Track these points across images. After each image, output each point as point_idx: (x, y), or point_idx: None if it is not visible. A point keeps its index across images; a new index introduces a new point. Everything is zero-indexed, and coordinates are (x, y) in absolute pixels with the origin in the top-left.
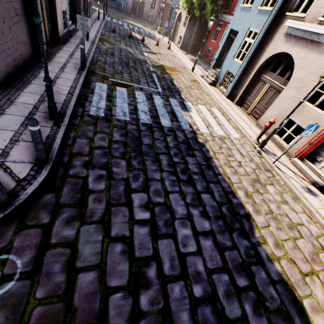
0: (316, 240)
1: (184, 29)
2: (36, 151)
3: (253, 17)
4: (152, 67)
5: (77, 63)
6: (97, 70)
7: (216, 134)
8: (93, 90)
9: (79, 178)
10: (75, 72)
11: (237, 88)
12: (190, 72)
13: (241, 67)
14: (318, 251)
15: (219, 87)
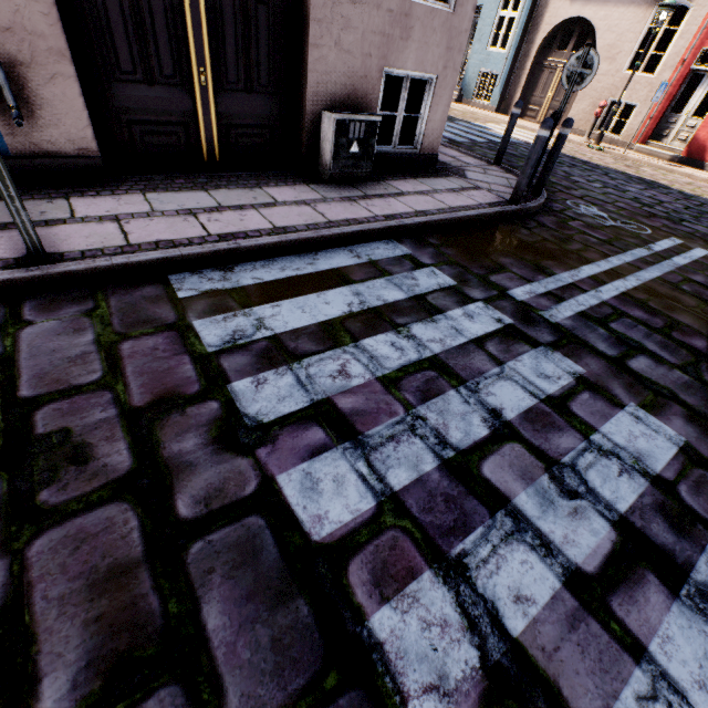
0: None
1: None
2: (504, 145)
3: None
4: None
5: None
6: None
7: None
8: None
9: None
10: None
11: (508, 92)
12: None
13: (507, 58)
14: None
15: (473, 102)
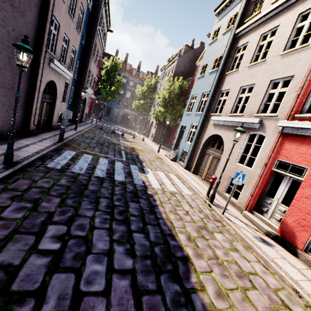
0: (274, 293)
1: (154, 129)
2: None
3: (193, 118)
4: (123, 147)
5: (57, 139)
6: (73, 144)
7: (168, 190)
8: (61, 153)
9: None
10: (51, 142)
11: (191, 161)
12: (156, 152)
13: (191, 146)
14: (277, 307)
15: (179, 161)
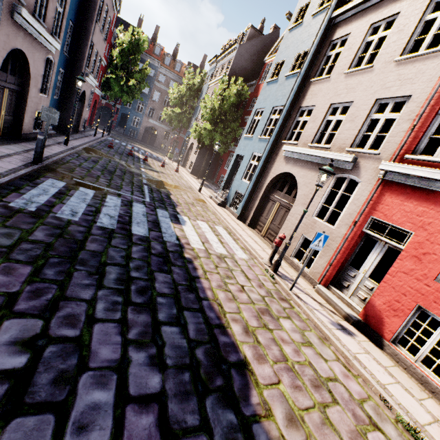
0: (359, 406)
1: (195, 156)
2: None
3: (255, 144)
4: (147, 180)
5: (31, 157)
6: (60, 169)
7: (215, 251)
8: (38, 184)
9: None
10: (20, 163)
11: (247, 208)
12: (196, 192)
13: (249, 187)
14: (365, 429)
15: (229, 208)
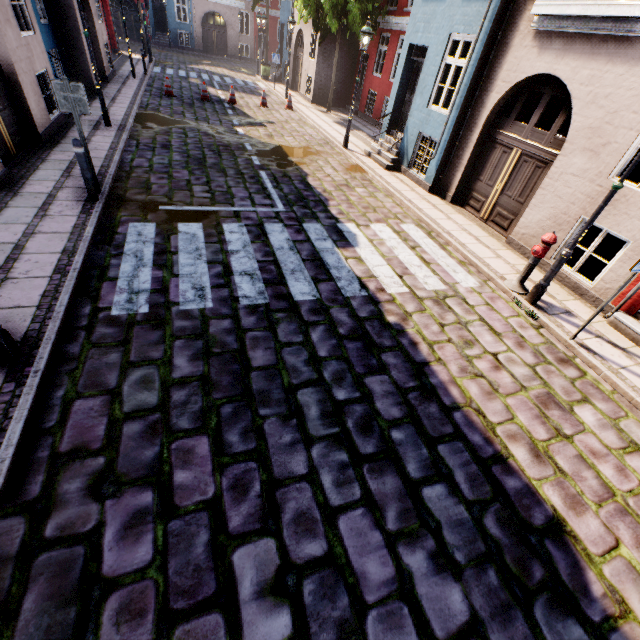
0: None
1: (312, 62)
2: None
3: (455, 10)
4: (258, 157)
5: (81, 185)
6: (131, 192)
7: (425, 290)
8: (122, 245)
9: (74, 542)
10: (75, 209)
11: (447, 168)
12: (340, 149)
13: (448, 122)
14: None
15: (408, 171)
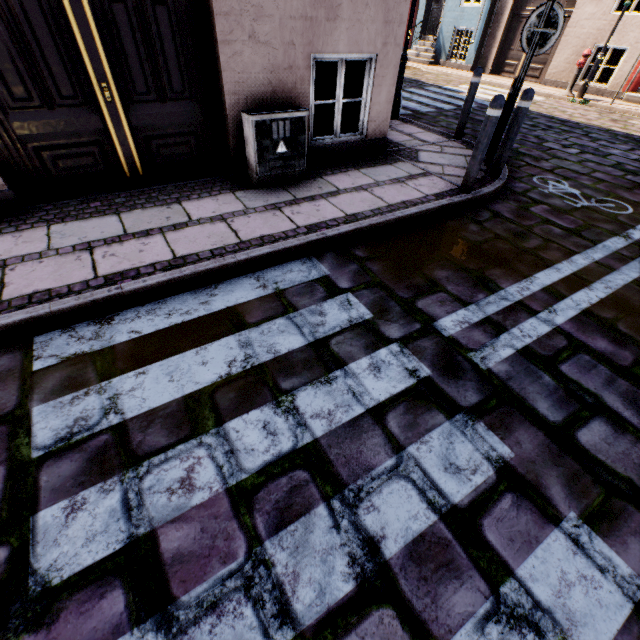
0: None
1: None
2: (464, 118)
3: None
4: None
5: None
6: None
7: None
8: None
9: None
10: None
11: (484, 48)
12: None
13: (482, 12)
14: None
15: (448, 62)
